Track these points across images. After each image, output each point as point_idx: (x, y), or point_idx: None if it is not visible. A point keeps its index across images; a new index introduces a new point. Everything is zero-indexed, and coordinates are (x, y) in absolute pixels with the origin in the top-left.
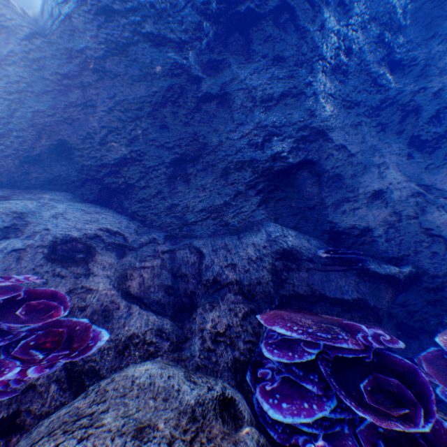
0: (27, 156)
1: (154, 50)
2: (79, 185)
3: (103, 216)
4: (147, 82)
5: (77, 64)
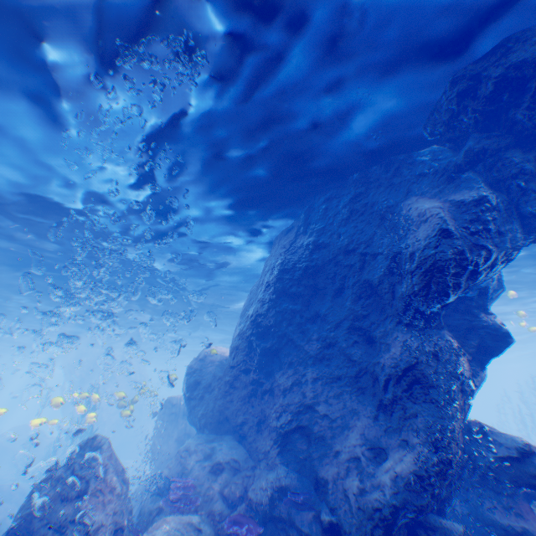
0: (220, 421)
1: (246, 375)
2: (234, 432)
3: (236, 449)
4: (246, 387)
5: (229, 385)
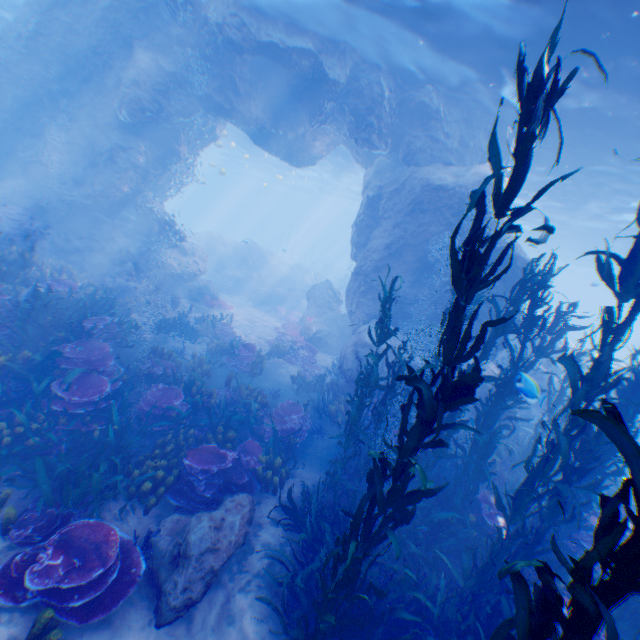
0: None
1: None
2: None
3: None
4: None
5: None
